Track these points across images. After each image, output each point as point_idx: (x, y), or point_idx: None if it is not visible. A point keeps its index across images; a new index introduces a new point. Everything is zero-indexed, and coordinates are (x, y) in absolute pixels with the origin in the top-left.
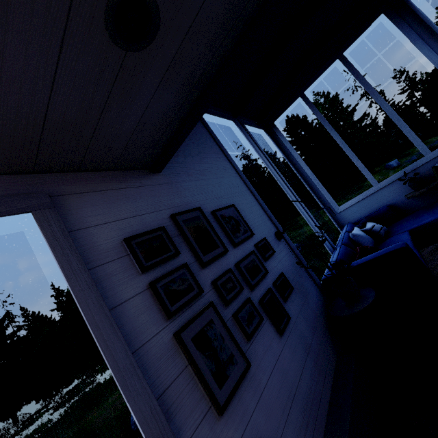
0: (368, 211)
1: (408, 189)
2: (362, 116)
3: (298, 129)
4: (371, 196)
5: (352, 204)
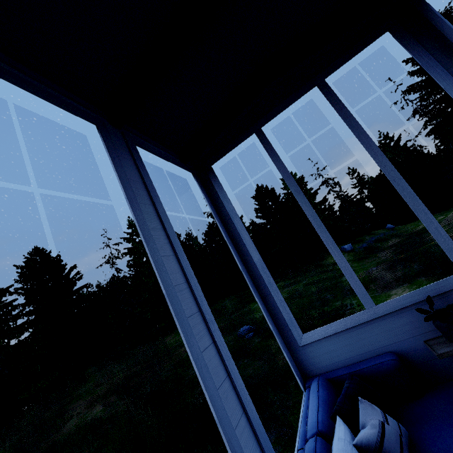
0: (355, 355)
1: (430, 330)
2: (322, 199)
3: (266, 198)
4: (361, 327)
5: (327, 335)
